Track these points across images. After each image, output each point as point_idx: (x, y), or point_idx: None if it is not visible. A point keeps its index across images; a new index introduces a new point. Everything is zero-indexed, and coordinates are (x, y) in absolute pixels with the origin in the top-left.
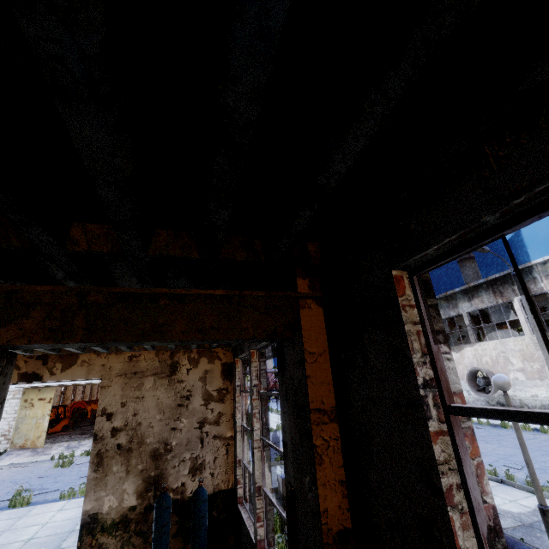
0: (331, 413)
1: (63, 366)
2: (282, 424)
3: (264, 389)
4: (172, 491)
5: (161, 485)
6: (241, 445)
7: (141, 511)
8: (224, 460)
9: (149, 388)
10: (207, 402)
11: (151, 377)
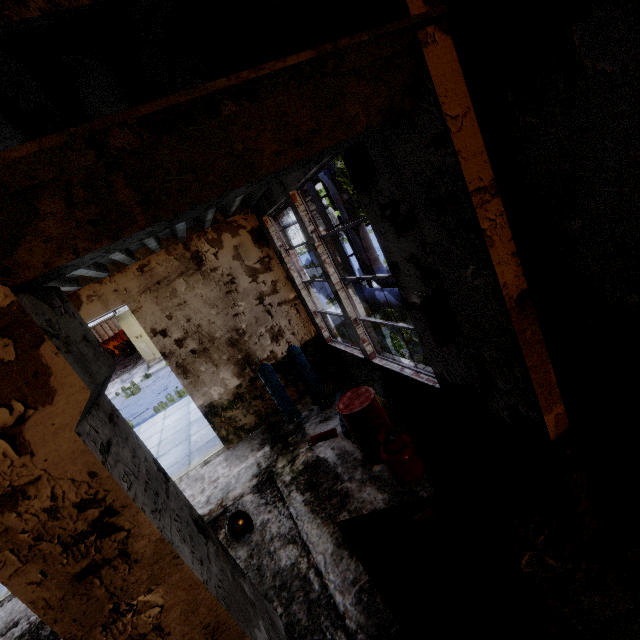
0: (491, 189)
1: None
2: (383, 247)
3: (324, 232)
4: (265, 361)
5: (253, 361)
6: (310, 299)
7: (248, 385)
8: (298, 318)
9: (185, 290)
10: (254, 278)
11: (179, 279)
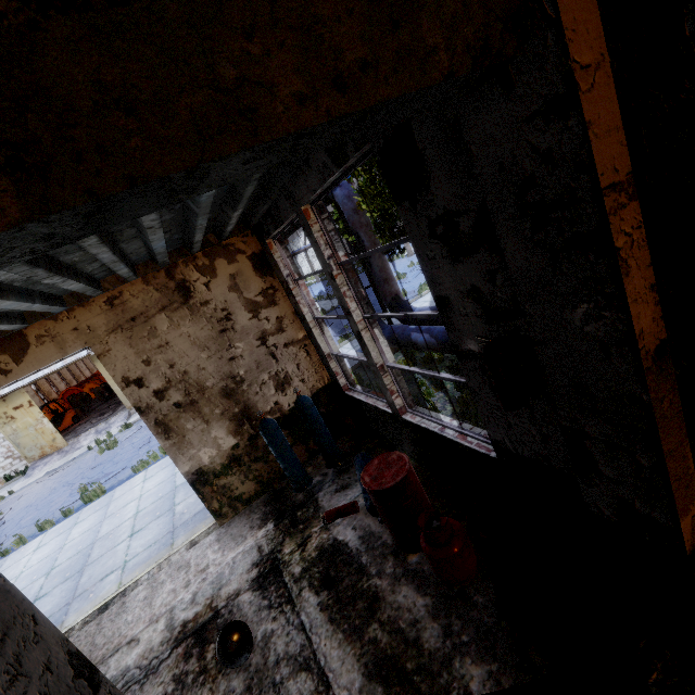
0: (628, 186)
1: (13, 356)
2: (429, 276)
3: (344, 258)
4: (269, 414)
5: (253, 415)
6: (323, 340)
7: (247, 444)
8: (308, 362)
9: (167, 329)
10: (255, 313)
11: (159, 314)
